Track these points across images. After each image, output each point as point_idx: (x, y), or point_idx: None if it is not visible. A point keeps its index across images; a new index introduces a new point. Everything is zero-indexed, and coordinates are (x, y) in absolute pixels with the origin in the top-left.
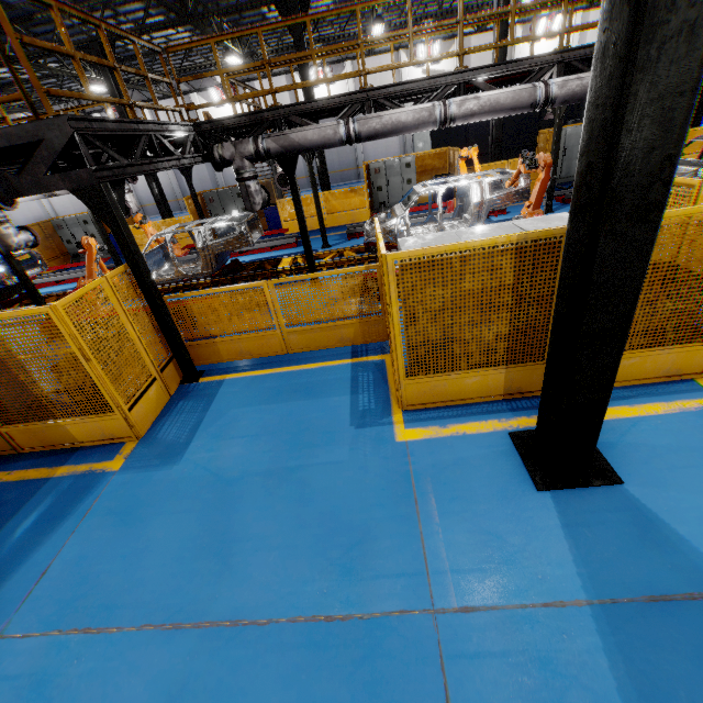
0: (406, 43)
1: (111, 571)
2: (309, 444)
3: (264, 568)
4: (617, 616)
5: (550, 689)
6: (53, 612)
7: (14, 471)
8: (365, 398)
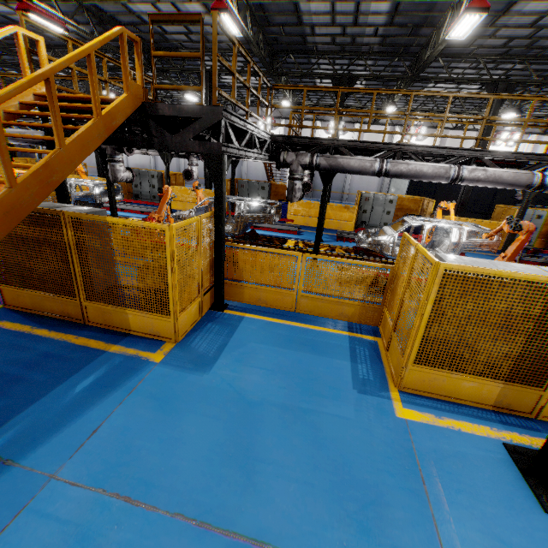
0: (402, 123)
1: (150, 450)
2: (318, 393)
3: (285, 496)
4: None
5: None
6: (99, 470)
7: (79, 337)
8: (363, 368)
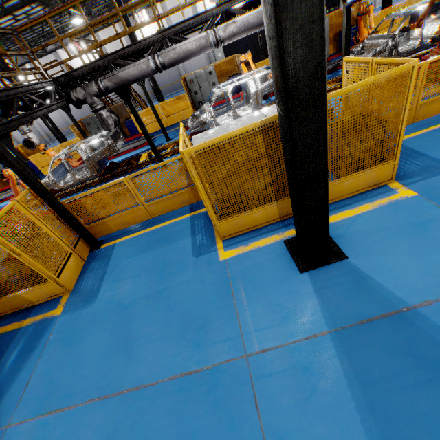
0: None
1: (65, 374)
2: (169, 273)
3: (151, 353)
4: (344, 336)
5: (309, 384)
6: (36, 405)
7: None
8: (200, 237)
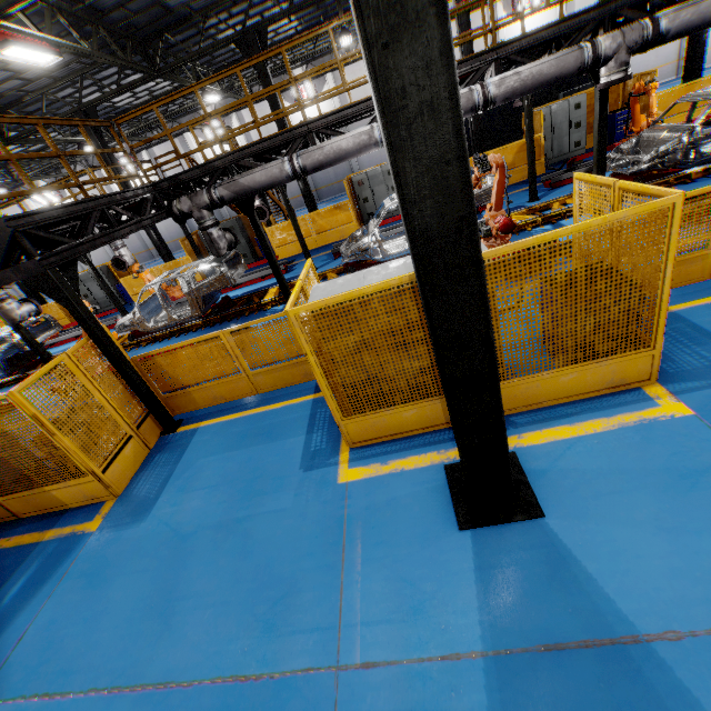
0: None
1: (73, 635)
2: (259, 492)
3: (198, 627)
4: (508, 669)
5: None
6: (22, 677)
7: (14, 537)
8: (318, 437)
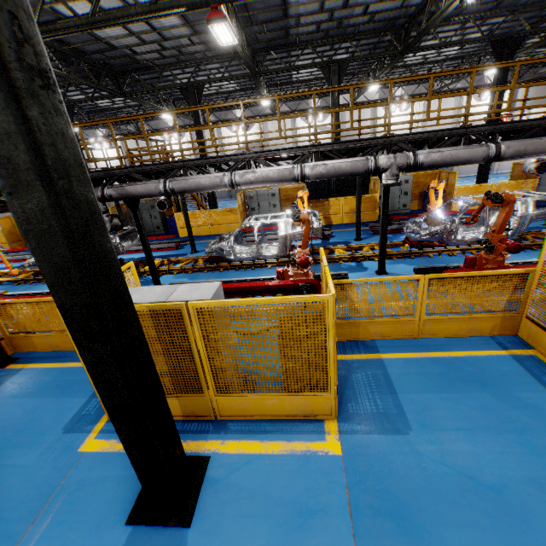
0: (300, 108)
1: None
2: (19, 443)
3: None
4: None
5: None
6: None
7: None
8: (95, 402)
